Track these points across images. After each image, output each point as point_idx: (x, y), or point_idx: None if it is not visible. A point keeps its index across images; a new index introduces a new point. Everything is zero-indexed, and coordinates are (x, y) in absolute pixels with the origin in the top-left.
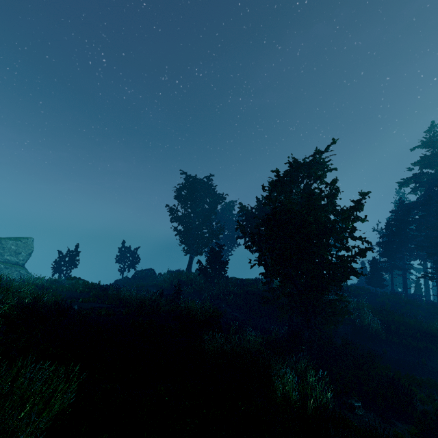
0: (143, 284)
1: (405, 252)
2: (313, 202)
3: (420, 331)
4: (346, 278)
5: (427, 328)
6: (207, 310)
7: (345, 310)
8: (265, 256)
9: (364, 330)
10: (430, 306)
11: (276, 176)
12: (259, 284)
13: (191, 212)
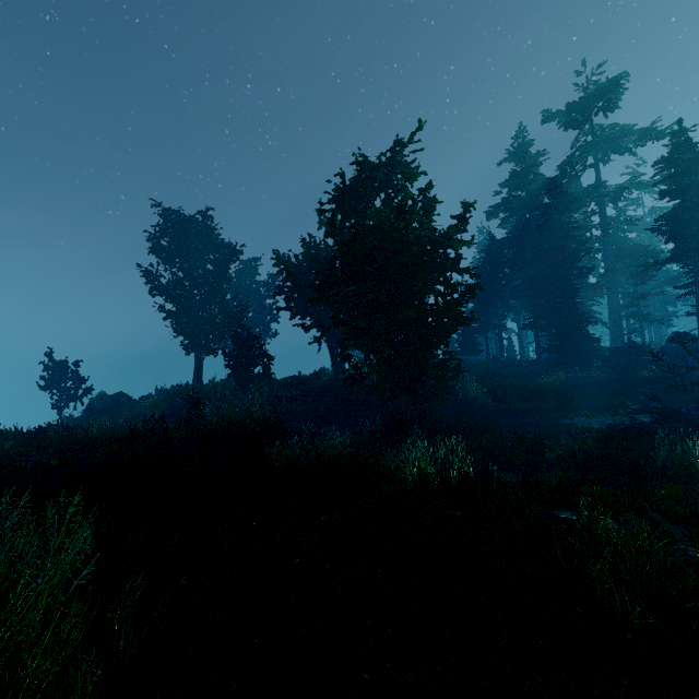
0: (112, 419)
1: (499, 304)
2: (408, 214)
3: (527, 390)
4: (456, 327)
5: (533, 386)
6: (259, 417)
7: (460, 368)
8: (327, 333)
9: (469, 404)
10: (530, 365)
11: (337, 189)
12: (321, 379)
13: (183, 279)
